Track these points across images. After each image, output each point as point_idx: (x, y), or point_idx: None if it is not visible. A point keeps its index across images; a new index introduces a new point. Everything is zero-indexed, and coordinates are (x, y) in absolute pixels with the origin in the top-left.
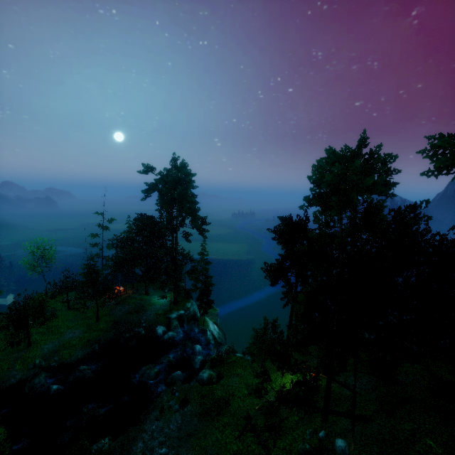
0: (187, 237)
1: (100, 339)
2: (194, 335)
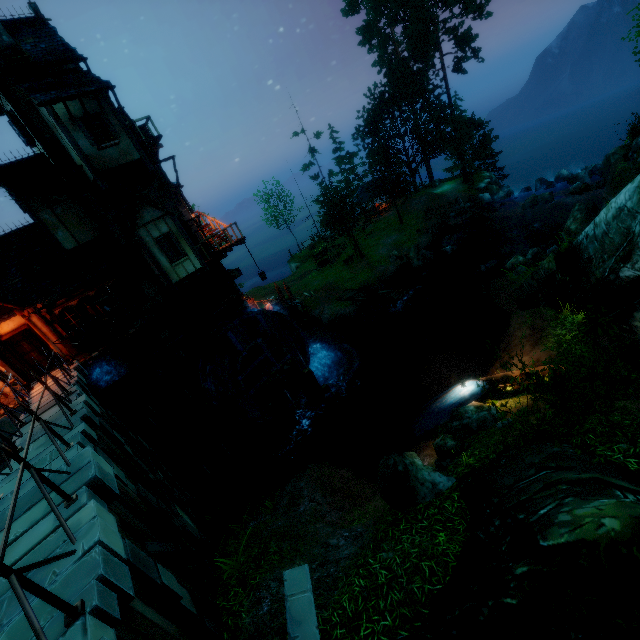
0: (460, 67)
1: (428, 227)
2: (519, 197)
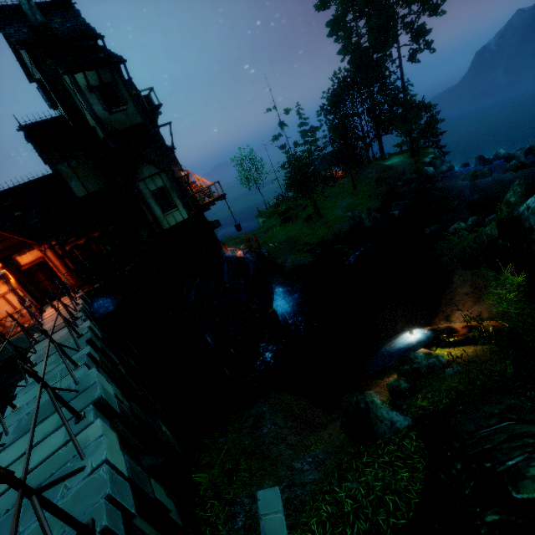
0: (414, 57)
1: (378, 193)
2: (459, 172)
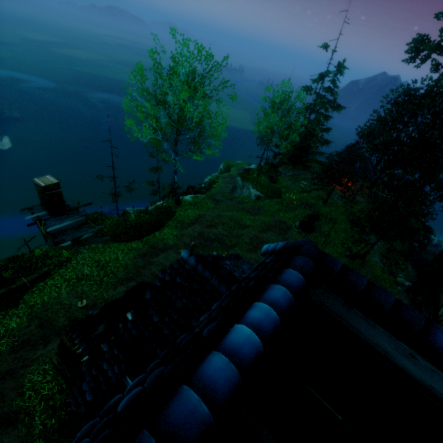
0: None
1: (405, 250)
2: None
